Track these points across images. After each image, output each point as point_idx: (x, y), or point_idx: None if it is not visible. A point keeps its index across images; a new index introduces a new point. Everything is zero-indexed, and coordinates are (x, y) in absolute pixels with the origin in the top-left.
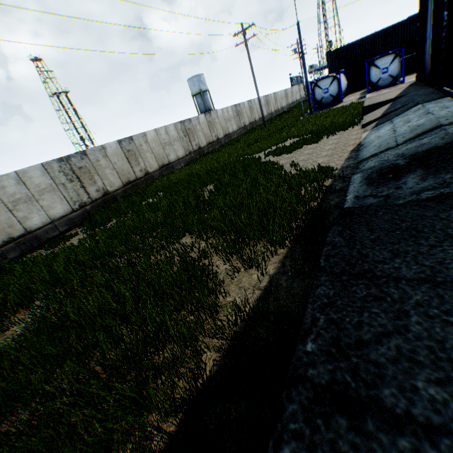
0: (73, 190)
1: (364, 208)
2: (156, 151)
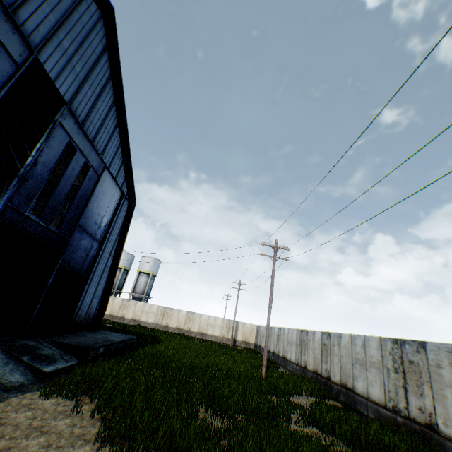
0: (394, 382)
1: (83, 346)
2: None
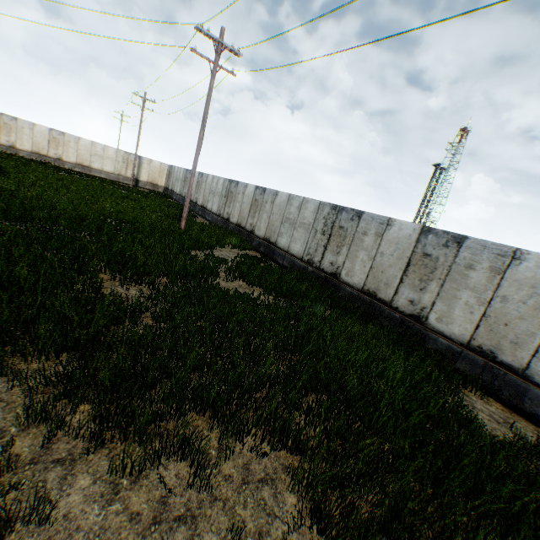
0: (318, 242)
1: None
2: (503, 310)
